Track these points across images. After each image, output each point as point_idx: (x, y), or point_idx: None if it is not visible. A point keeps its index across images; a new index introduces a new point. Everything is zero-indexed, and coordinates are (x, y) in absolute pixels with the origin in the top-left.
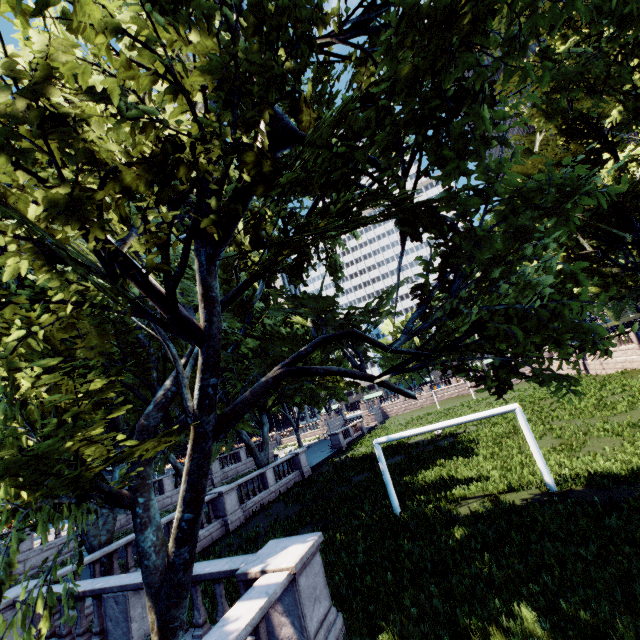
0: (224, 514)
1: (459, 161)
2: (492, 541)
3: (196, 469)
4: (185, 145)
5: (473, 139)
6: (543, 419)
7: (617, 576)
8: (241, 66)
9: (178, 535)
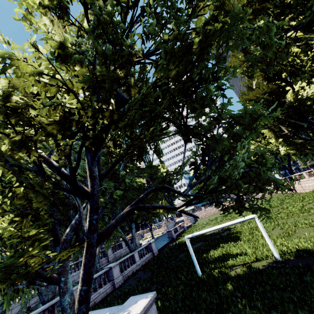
0: (113, 279)
1: (201, 109)
2: (247, 291)
3: (88, 263)
4: (75, 112)
5: (206, 99)
6: (274, 219)
7: (310, 311)
8: (98, 77)
9: (79, 298)
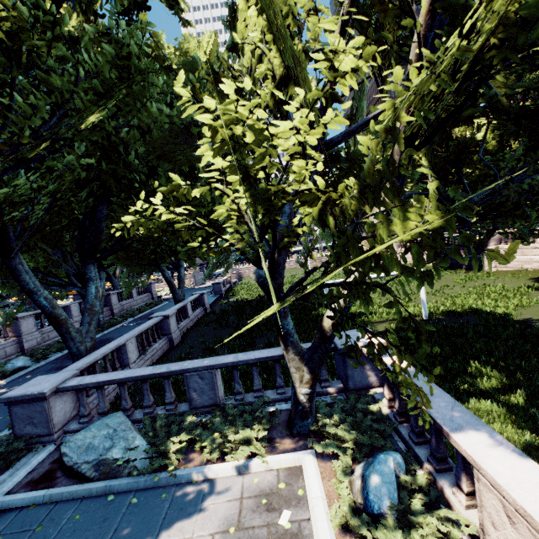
0: (169, 333)
1: None
2: None
3: None
4: None
5: None
6: None
7: (506, 348)
8: None
9: (339, 318)
